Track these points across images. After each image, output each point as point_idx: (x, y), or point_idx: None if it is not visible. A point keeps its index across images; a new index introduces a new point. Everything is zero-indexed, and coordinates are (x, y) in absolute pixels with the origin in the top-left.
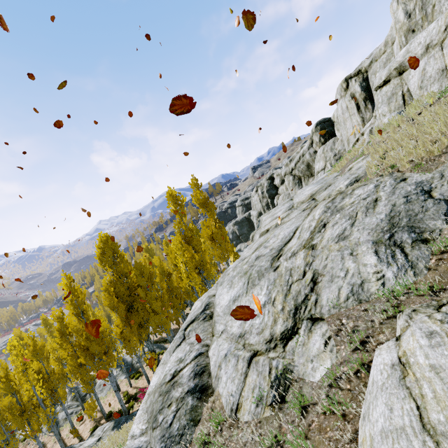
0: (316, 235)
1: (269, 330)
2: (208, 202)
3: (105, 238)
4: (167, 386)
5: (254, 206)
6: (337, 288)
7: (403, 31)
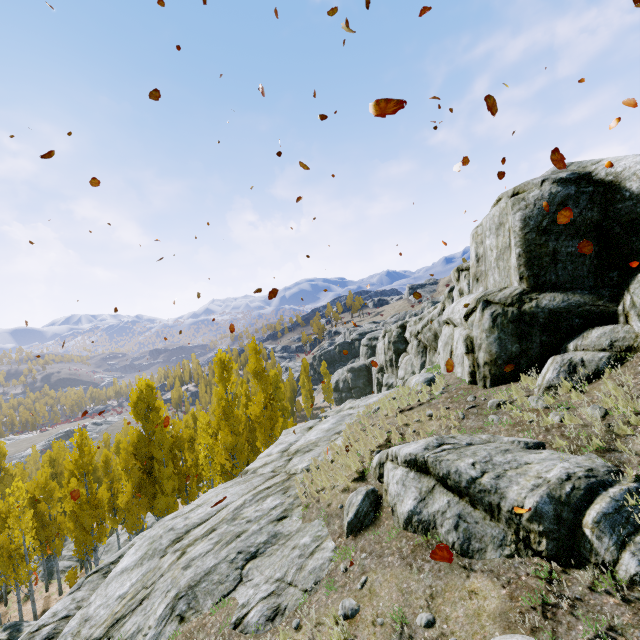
0: (199, 540)
1: (95, 628)
2: (262, 375)
3: (145, 385)
4: (28, 636)
5: (378, 354)
6: (135, 622)
7: (472, 273)
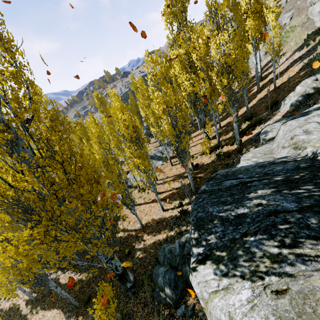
0: None
1: None
2: None
3: None
4: None
5: None
6: None
7: None
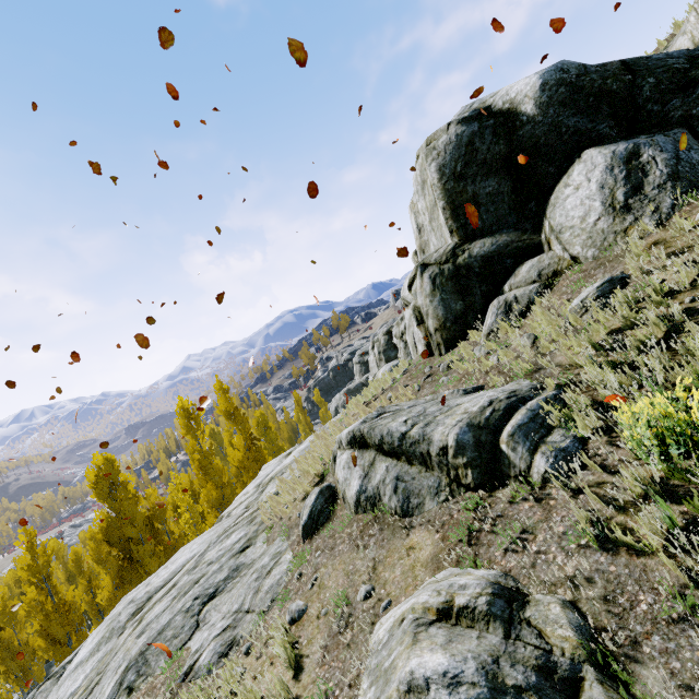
0: (158, 602)
1: None
2: (236, 414)
3: (103, 459)
4: None
5: (371, 369)
6: None
7: (418, 246)
